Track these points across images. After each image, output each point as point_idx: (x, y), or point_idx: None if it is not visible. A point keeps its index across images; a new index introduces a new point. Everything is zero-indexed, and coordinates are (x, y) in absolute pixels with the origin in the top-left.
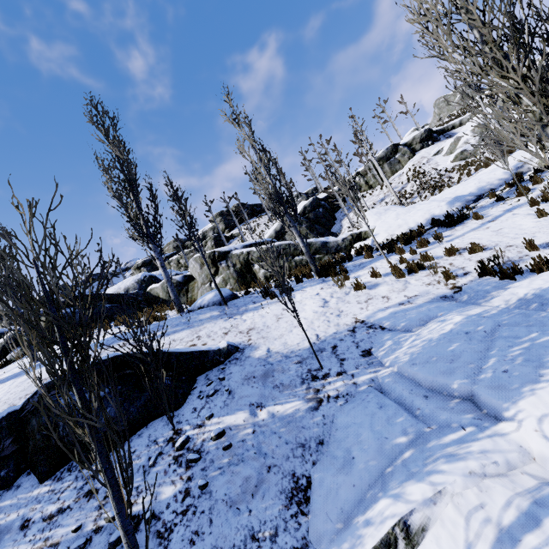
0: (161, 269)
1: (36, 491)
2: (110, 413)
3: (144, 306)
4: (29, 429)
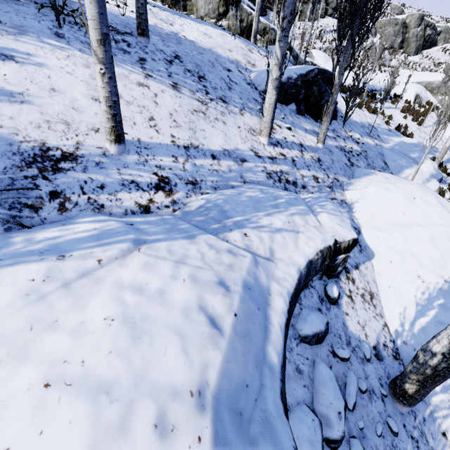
0: None
1: (318, 125)
2: None
3: None
4: (310, 91)
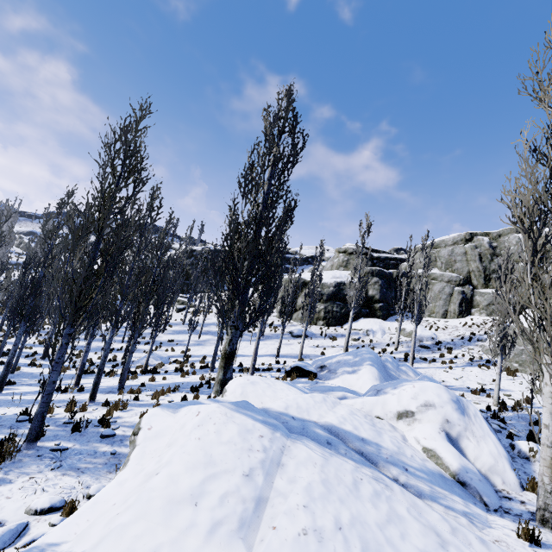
0: None
1: None
2: None
3: None
4: None
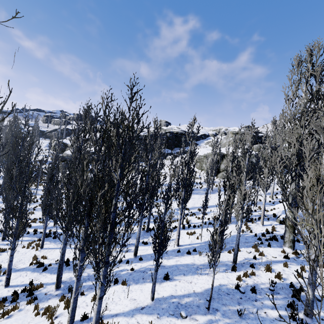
0: None
1: None
2: None
3: None
4: None
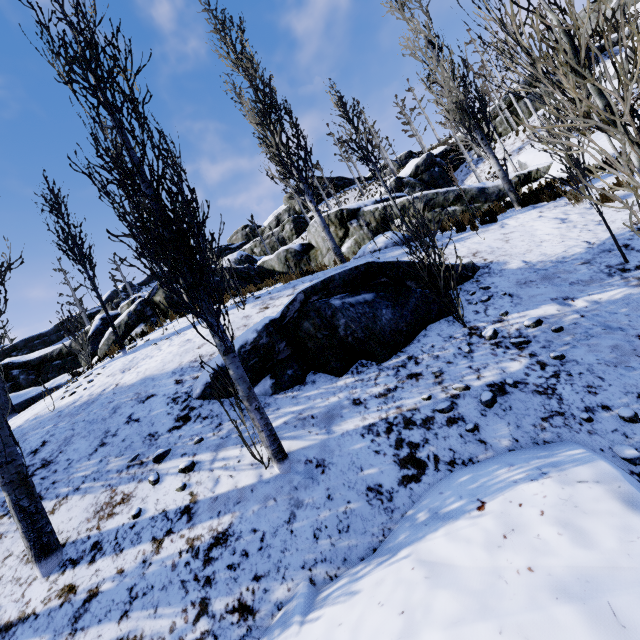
0: (316, 214)
1: (340, 383)
2: (387, 315)
3: (258, 282)
4: (300, 333)
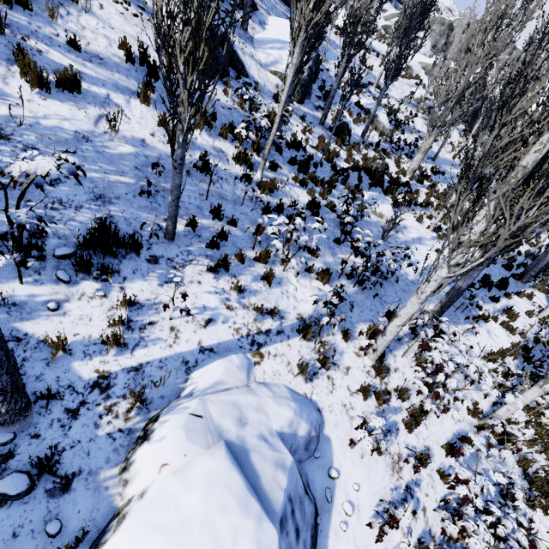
0: None
1: None
2: None
3: None
4: None
